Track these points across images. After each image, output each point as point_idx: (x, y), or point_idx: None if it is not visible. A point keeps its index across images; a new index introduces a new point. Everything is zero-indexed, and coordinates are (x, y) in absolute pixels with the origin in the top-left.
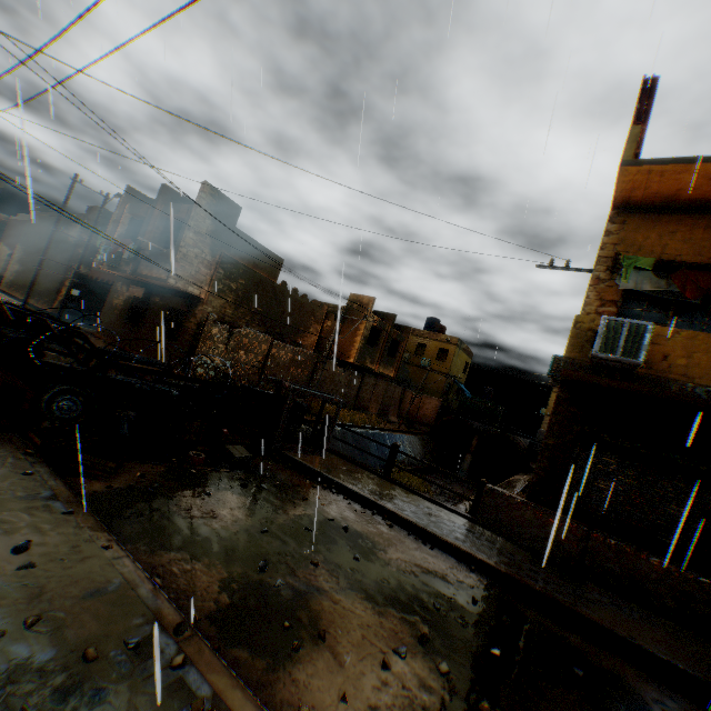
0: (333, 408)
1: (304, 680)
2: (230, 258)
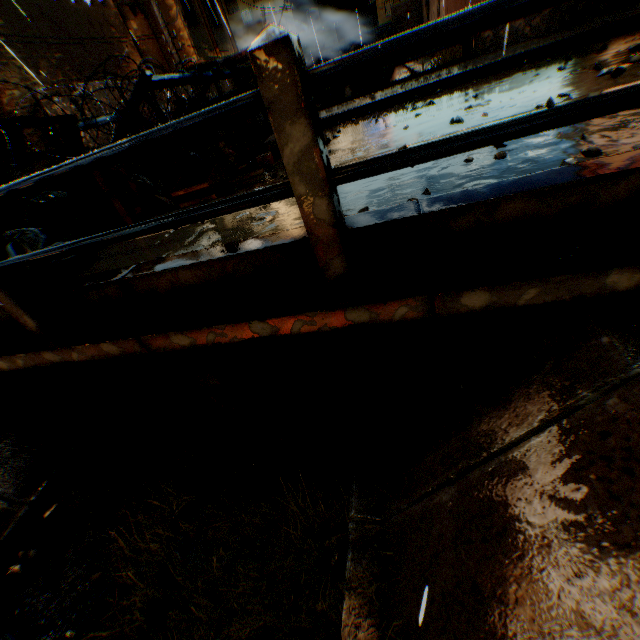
0: None
1: None
2: None
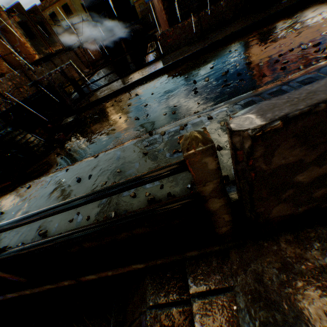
0: None
1: (187, 112)
2: None
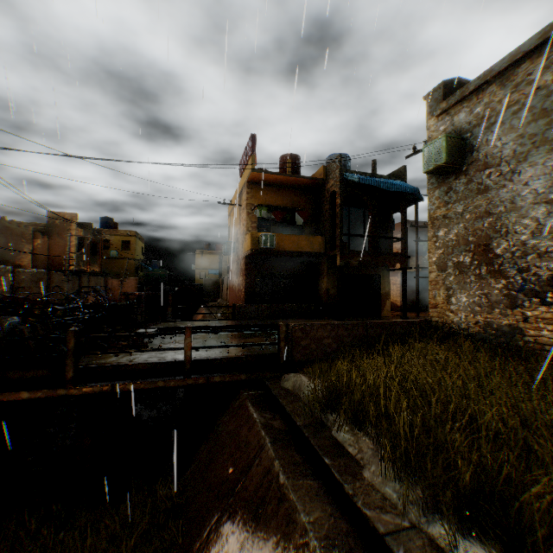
0: None
1: None
2: None
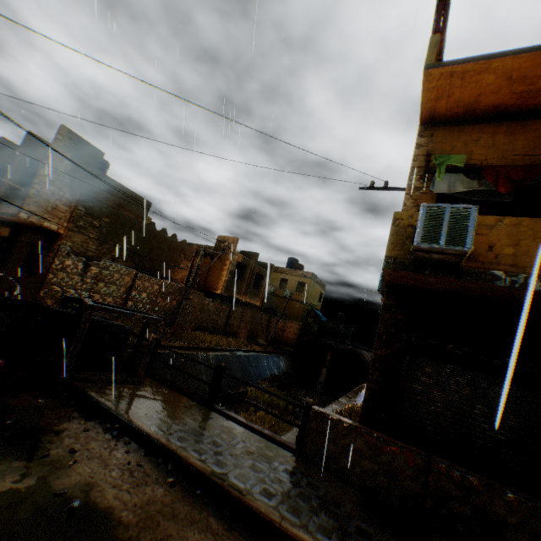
0: (203, 334)
1: None
2: (92, 197)
